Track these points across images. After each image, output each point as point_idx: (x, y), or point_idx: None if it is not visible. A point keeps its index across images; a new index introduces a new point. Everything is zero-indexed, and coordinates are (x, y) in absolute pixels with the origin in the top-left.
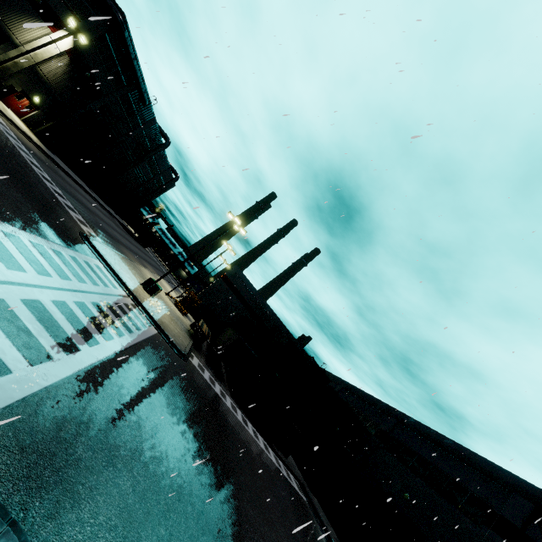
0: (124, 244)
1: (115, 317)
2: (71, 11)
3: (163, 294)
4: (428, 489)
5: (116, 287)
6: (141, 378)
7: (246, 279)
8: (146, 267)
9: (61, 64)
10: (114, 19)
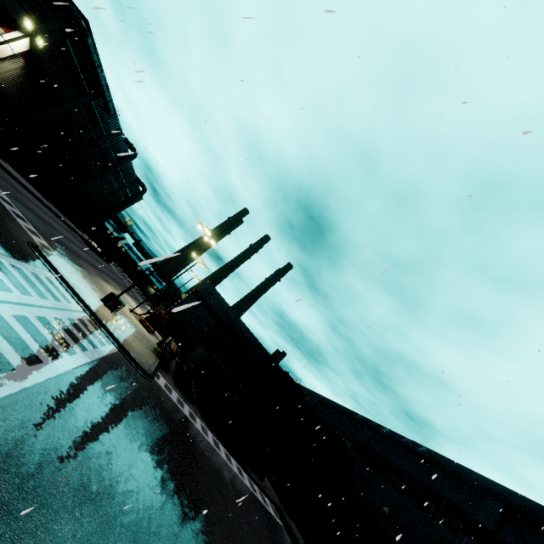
0: (83, 258)
1: (66, 333)
2: (28, 13)
3: (126, 310)
4: (406, 501)
5: (70, 301)
6: (93, 400)
7: (218, 293)
8: (109, 282)
9: (15, 67)
10: (76, 25)
